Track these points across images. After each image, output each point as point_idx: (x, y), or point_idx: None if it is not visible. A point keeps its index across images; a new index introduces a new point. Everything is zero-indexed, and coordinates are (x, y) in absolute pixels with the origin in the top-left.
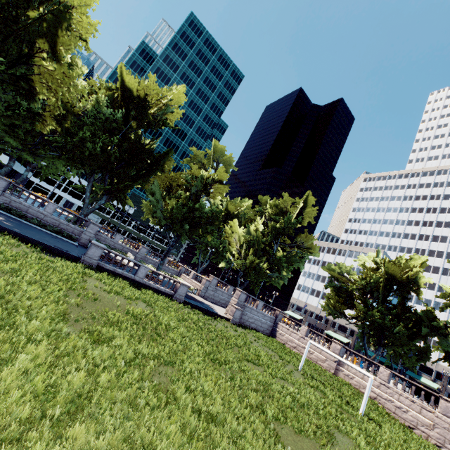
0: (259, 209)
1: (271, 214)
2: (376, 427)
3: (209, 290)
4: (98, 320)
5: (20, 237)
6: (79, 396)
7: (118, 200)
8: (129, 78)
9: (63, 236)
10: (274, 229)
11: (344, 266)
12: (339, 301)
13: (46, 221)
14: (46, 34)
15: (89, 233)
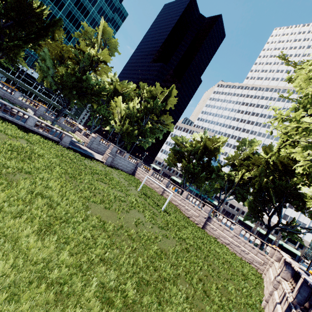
0: (138, 92)
1: (146, 97)
2: (167, 215)
3: (94, 143)
4: None
5: None
6: None
7: (9, 59)
8: None
9: None
10: (146, 108)
11: (184, 138)
12: (175, 158)
13: None
14: None
15: None
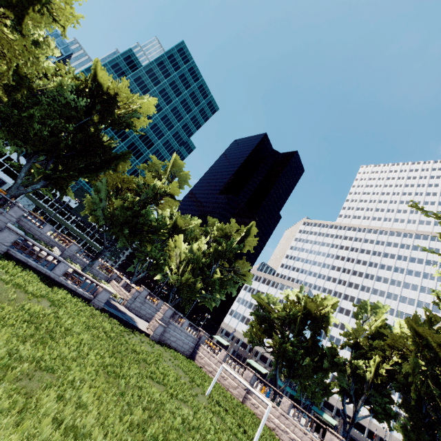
0: (206, 229)
1: (216, 236)
2: None
3: (136, 301)
4: None
5: None
6: None
7: (57, 188)
8: (101, 75)
9: None
10: (216, 251)
11: (272, 296)
12: (261, 329)
13: None
14: (15, 5)
15: (10, 215)
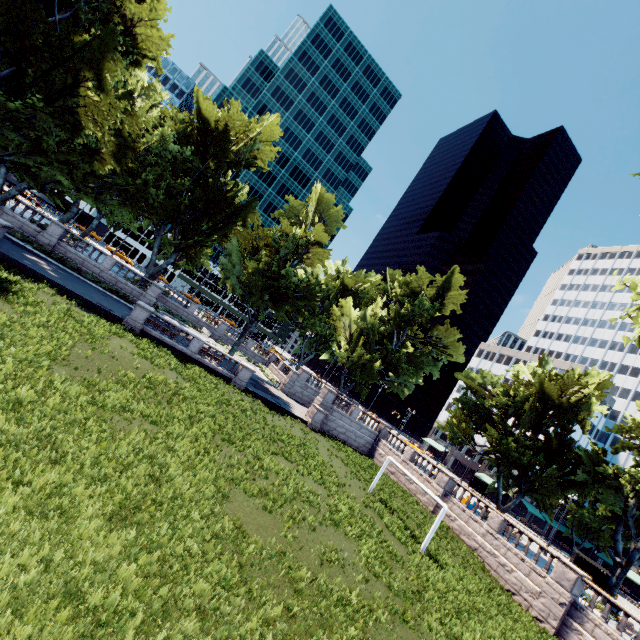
0: (383, 287)
1: (399, 294)
2: (431, 565)
3: (296, 385)
4: (103, 375)
5: (60, 288)
6: (21, 404)
7: (187, 259)
8: (205, 106)
9: (118, 296)
10: (398, 315)
11: (490, 375)
12: (468, 421)
13: (102, 278)
14: (91, 62)
15: (150, 296)
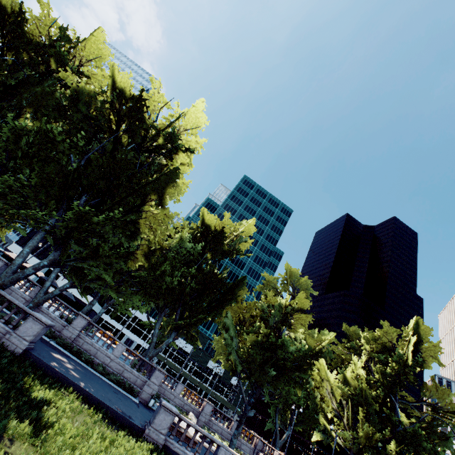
0: (350, 345)
1: (371, 351)
2: None
3: None
4: None
5: (83, 394)
6: None
7: (188, 338)
8: (208, 217)
9: (125, 389)
10: (384, 375)
11: None
12: None
13: (110, 367)
14: (157, 189)
15: (153, 383)
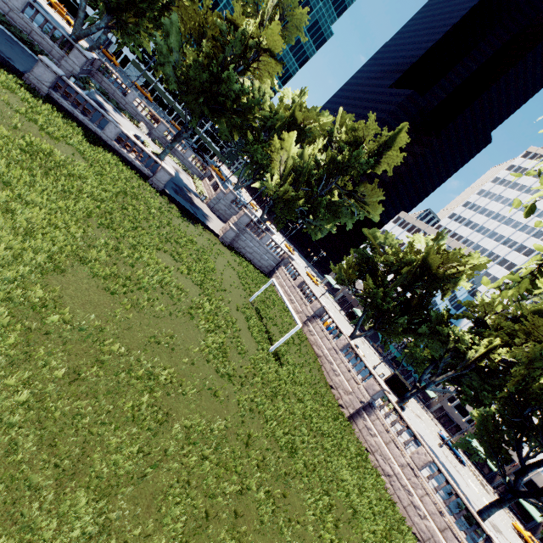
0: (330, 129)
1: (341, 140)
2: (273, 361)
3: (220, 203)
4: None
5: None
6: None
7: (119, 27)
8: None
9: (32, 50)
10: (333, 162)
11: (391, 237)
12: (356, 269)
13: (12, 20)
14: None
15: (73, 62)
